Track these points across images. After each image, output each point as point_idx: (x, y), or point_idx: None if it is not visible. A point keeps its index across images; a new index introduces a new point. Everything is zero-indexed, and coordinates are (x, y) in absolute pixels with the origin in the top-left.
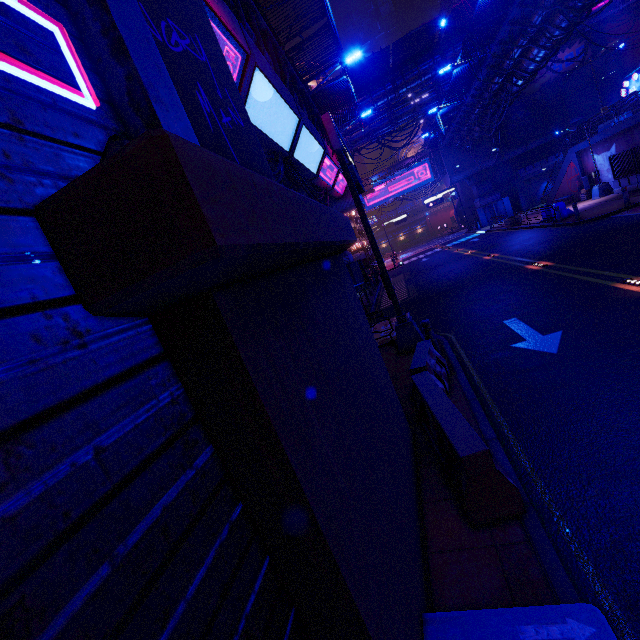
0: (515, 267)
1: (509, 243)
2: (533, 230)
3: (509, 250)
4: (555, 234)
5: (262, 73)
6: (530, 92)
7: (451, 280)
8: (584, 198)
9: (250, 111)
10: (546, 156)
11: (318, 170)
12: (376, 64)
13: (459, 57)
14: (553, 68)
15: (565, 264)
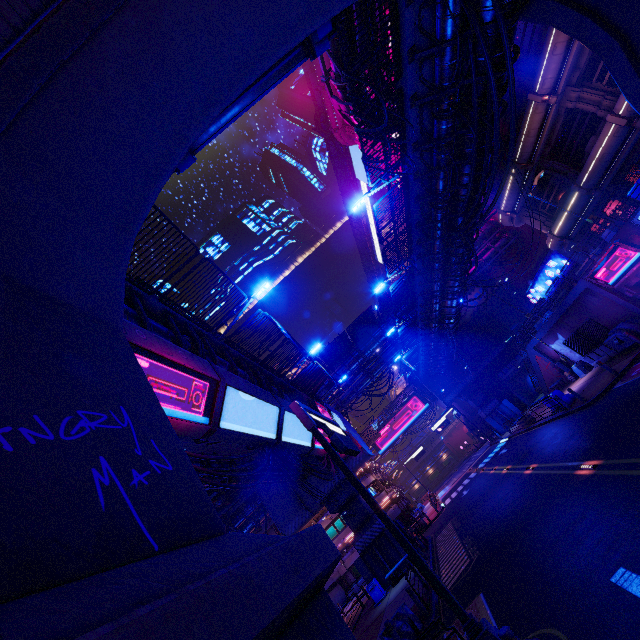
0: (564, 477)
1: (538, 446)
2: (551, 424)
3: (544, 455)
4: (575, 422)
5: (234, 388)
6: (465, 322)
7: (506, 517)
8: (572, 379)
9: (227, 420)
10: (512, 357)
11: (312, 441)
12: (339, 344)
13: (396, 322)
14: (471, 304)
15: (614, 458)
